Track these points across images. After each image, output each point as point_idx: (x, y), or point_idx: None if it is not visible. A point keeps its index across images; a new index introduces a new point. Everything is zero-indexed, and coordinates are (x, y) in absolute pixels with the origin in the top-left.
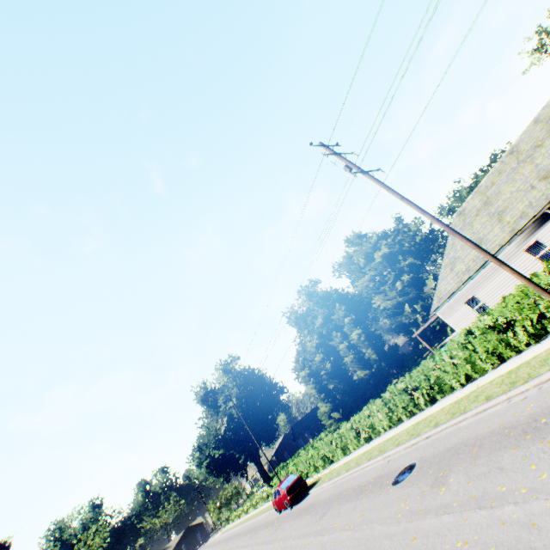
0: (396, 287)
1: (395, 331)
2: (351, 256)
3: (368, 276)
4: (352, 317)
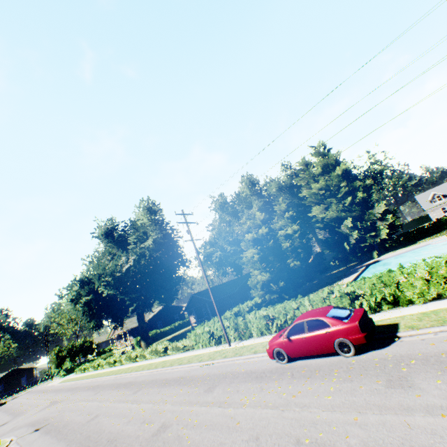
0: (344, 202)
1: (322, 242)
2: (308, 164)
3: (322, 183)
4: (291, 215)
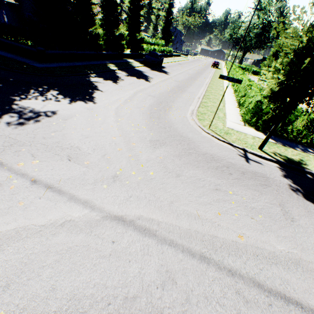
0: None
1: None
2: None
3: None
4: None
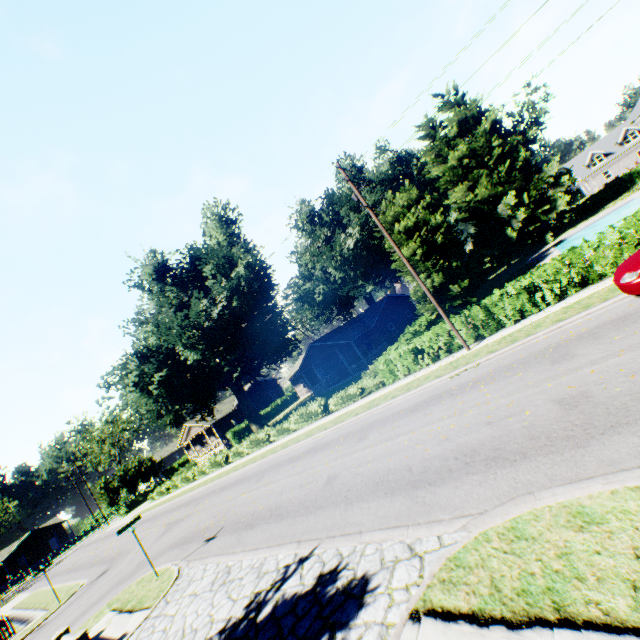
0: (499, 171)
1: (473, 237)
2: (435, 124)
3: (464, 148)
4: (427, 204)
